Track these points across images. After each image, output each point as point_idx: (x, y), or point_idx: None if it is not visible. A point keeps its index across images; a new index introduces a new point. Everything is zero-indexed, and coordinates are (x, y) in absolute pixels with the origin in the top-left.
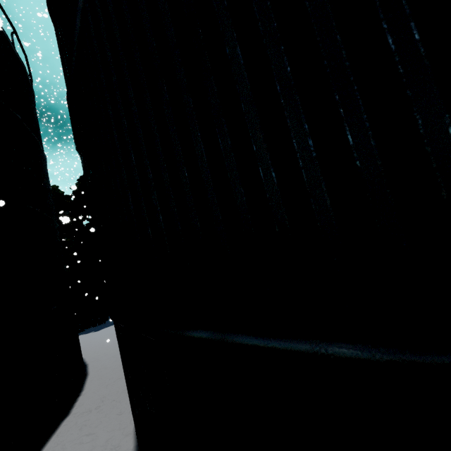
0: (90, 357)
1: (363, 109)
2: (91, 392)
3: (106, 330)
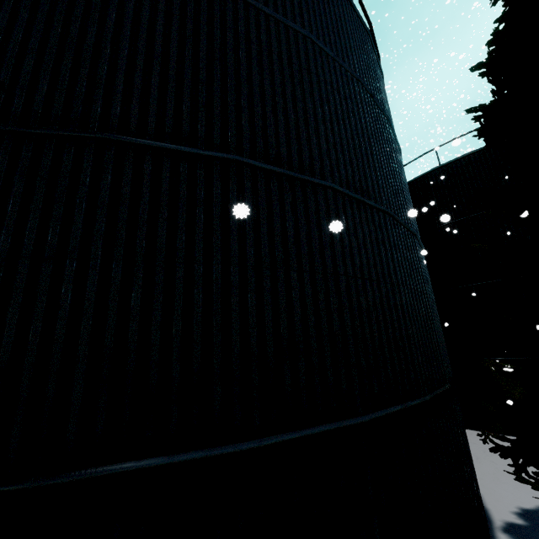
0: None
1: None
2: None
3: None
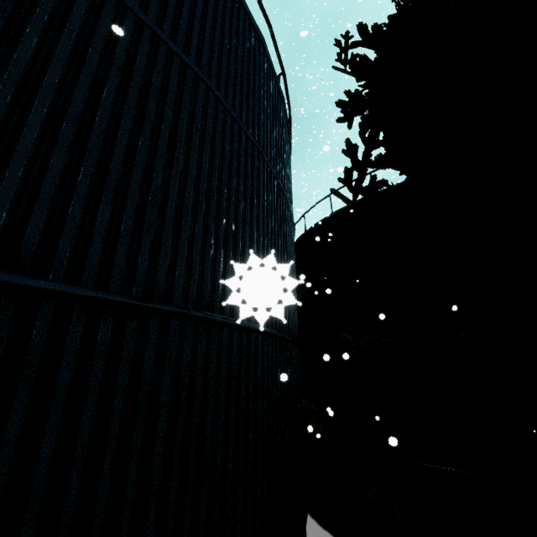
0: None
1: None
2: None
3: None
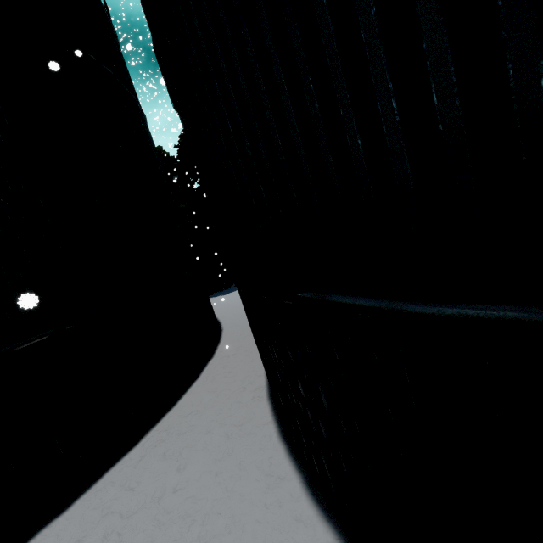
0: (222, 317)
1: (451, 60)
2: (227, 343)
3: (232, 294)
